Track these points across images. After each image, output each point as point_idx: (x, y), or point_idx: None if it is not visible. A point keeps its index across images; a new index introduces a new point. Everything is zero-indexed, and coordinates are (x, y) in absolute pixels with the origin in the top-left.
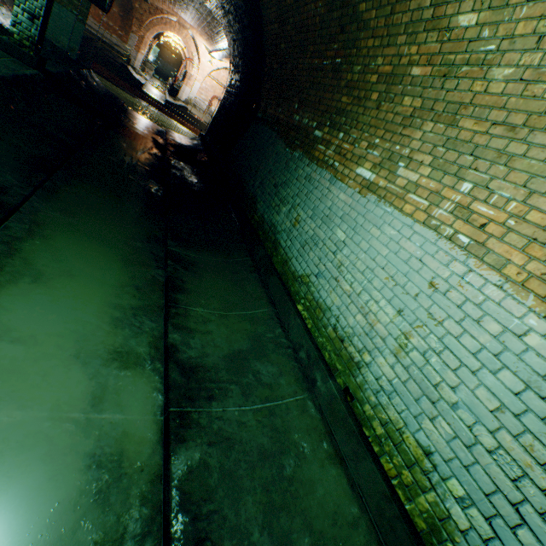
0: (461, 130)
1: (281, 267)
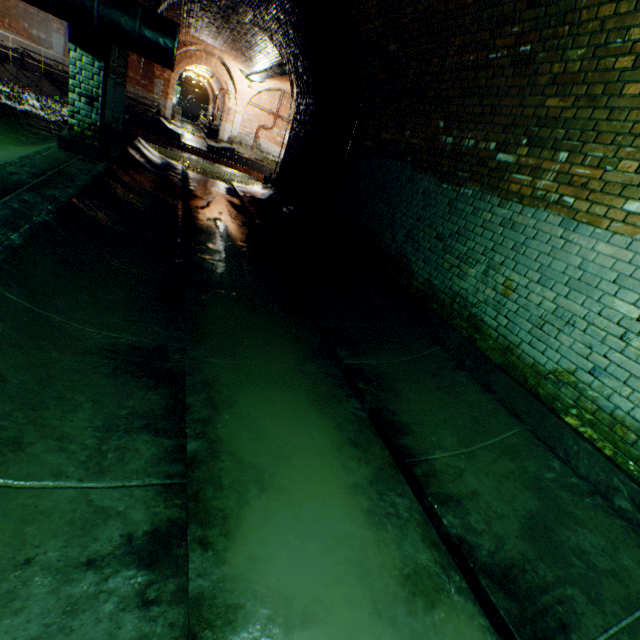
0: None
1: (502, 357)
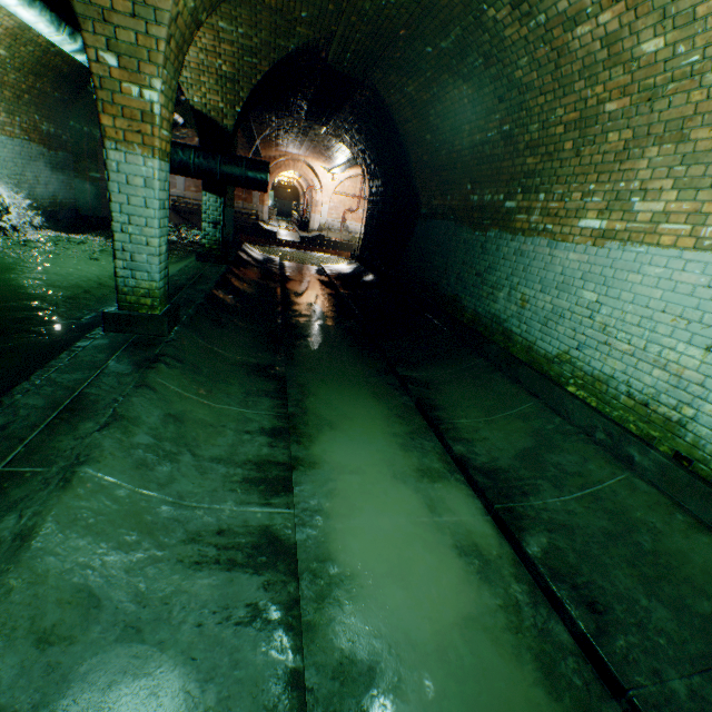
0: (696, 142)
1: (526, 355)
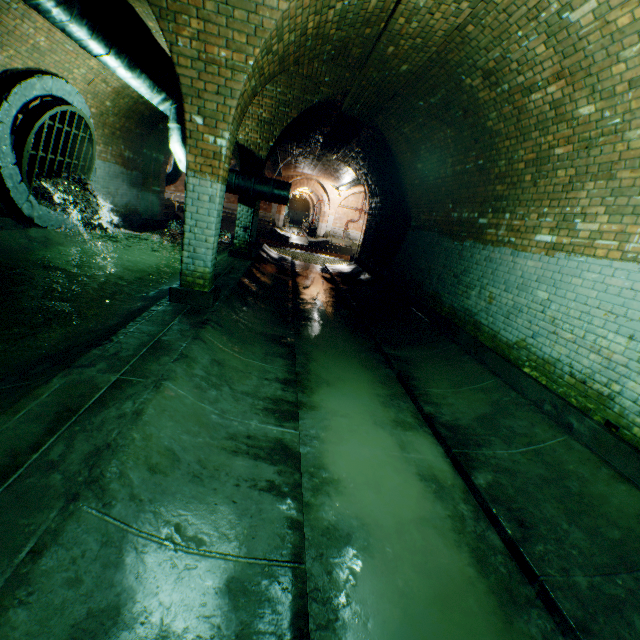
0: (621, 180)
1: (491, 342)
